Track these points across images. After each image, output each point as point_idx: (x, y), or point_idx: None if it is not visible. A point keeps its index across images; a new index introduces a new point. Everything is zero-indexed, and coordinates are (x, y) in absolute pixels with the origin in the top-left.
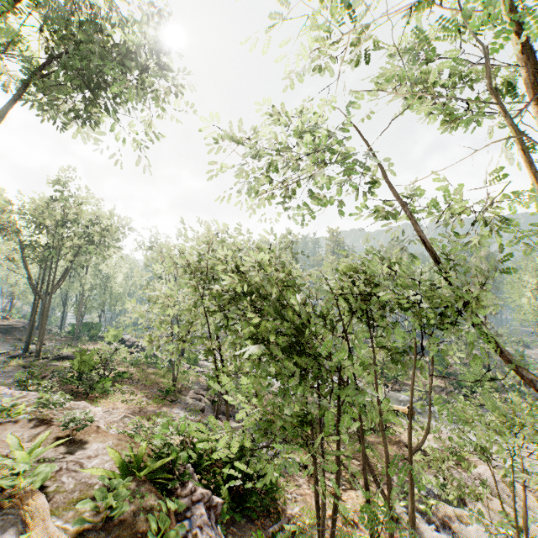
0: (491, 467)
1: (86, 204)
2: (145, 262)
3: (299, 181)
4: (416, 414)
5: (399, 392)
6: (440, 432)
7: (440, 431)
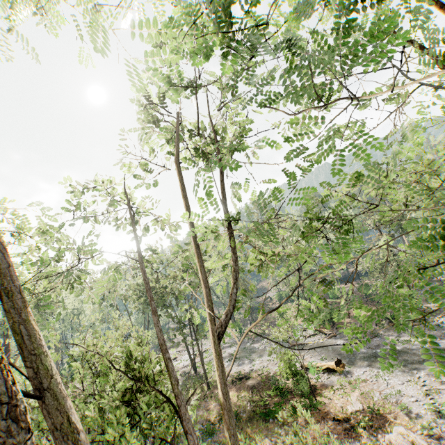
0: (402, 428)
1: (20, 278)
2: (91, 301)
3: (80, 277)
4: (347, 364)
5: (336, 337)
6: (367, 382)
7: (367, 381)
